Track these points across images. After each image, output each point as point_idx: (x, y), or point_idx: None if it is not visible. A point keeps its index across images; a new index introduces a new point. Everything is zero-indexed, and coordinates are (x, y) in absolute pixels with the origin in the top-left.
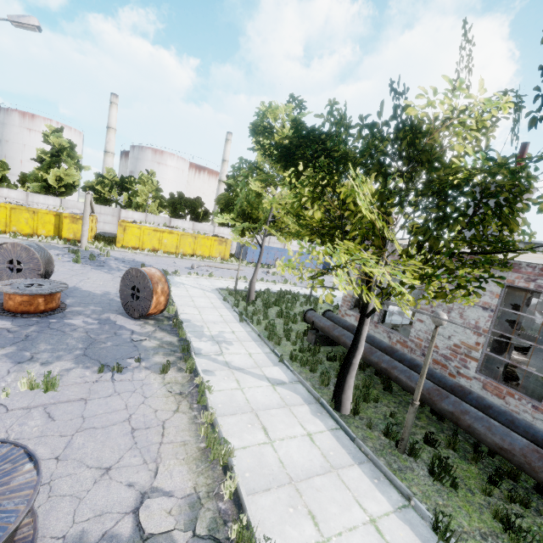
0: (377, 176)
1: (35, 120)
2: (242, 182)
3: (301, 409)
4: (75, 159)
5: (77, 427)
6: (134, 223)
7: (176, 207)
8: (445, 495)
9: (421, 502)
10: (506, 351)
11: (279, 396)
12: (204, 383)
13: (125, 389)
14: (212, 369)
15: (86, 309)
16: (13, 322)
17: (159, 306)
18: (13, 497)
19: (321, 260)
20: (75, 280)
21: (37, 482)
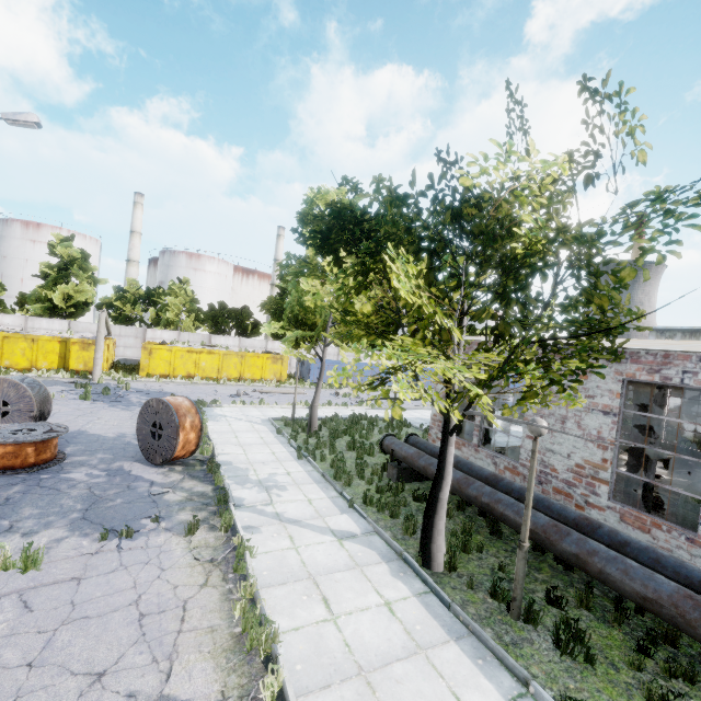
0: (418, 253)
1: (41, 229)
2: (292, 282)
3: (377, 569)
4: (89, 272)
5: (63, 618)
6: (163, 344)
7: (218, 321)
8: (577, 675)
9: (544, 688)
10: (647, 469)
11: (347, 554)
12: (243, 544)
13: (135, 561)
14: (257, 524)
15: (91, 458)
16: None
17: (189, 446)
18: None
19: (384, 365)
20: (80, 422)
21: None
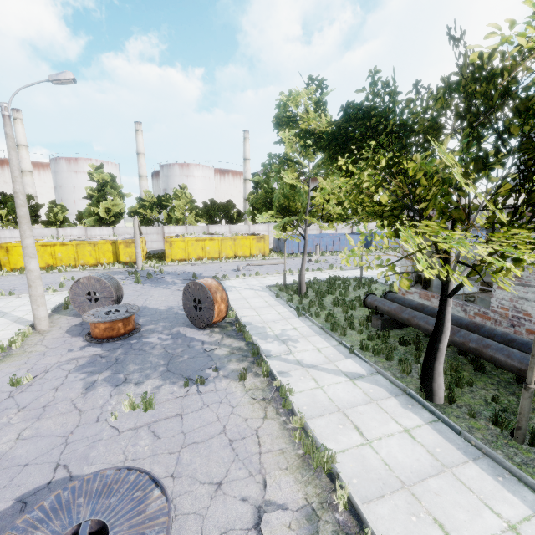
0: (468, 142)
1: (78, 162)
2: (274, 178)
3: (389, 403)
4: (118, 190)
5: (181, 443)
6: (177, 237)
7: (211, 214)
8: None
9: None
10: None
11: (362, 391)
12: (284, 387)
13: (212, 401)
14: (286, 370)
15: (157, 326)
16: (103, 348)
17: (221, 314)
18: (152, 525)
19: (386, 244)
20: (141, 300)
21: (169, 508)
